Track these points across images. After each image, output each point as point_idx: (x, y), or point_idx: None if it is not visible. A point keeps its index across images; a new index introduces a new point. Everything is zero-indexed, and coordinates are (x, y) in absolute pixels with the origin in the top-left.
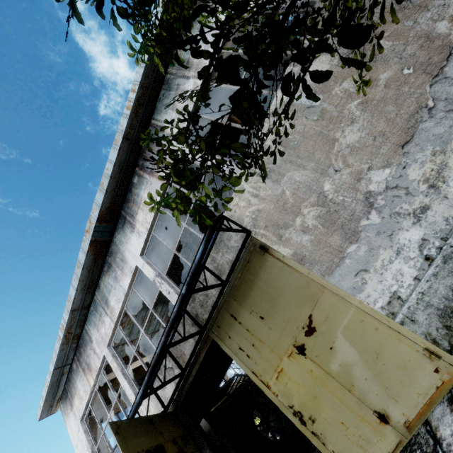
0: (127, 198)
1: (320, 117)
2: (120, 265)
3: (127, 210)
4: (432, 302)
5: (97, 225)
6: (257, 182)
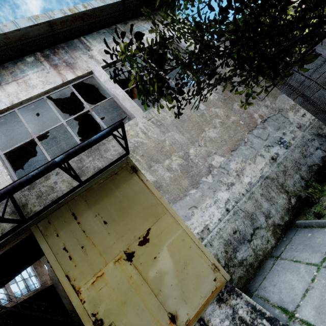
0: (4, 64)
1: (201, 115)
2: None
3: None
4: (223, 235)
5: None
6: (150, 126)
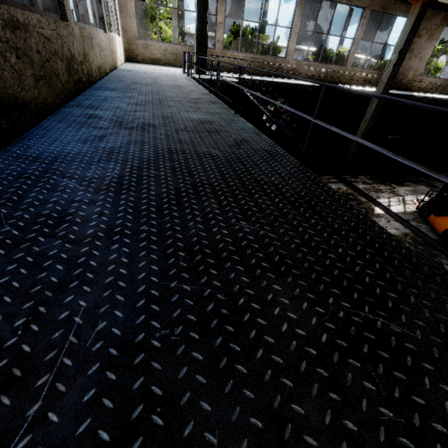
0: None
1: None
2: None
3: None
4: None
5: None
6: None
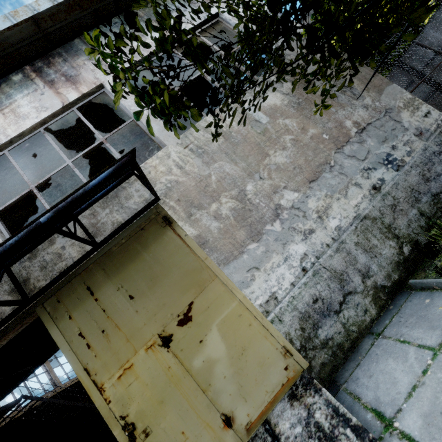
0: None
1: (262, 133)
2: None
3: None
4: (298, 306)
5: None
6: (187, 156)
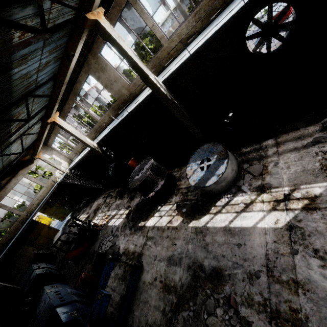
0: None
1: None
2: None
3: None
4: None
5: None
6: None
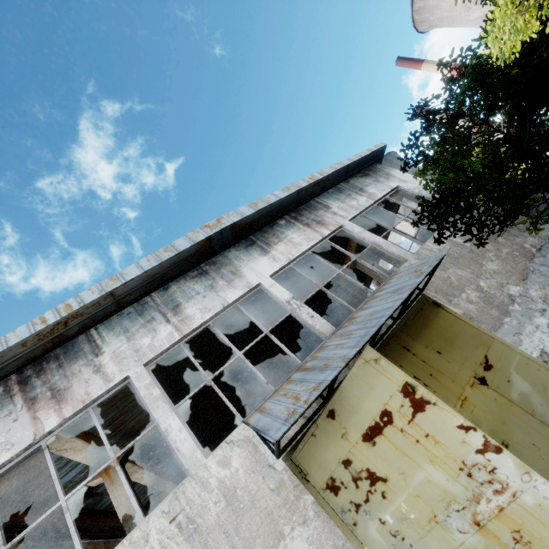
0: (263, 229)
1: (470, 252)
2: (228, 277)
3: (261, 237)
4: None
5: (227, 227)
6: None
